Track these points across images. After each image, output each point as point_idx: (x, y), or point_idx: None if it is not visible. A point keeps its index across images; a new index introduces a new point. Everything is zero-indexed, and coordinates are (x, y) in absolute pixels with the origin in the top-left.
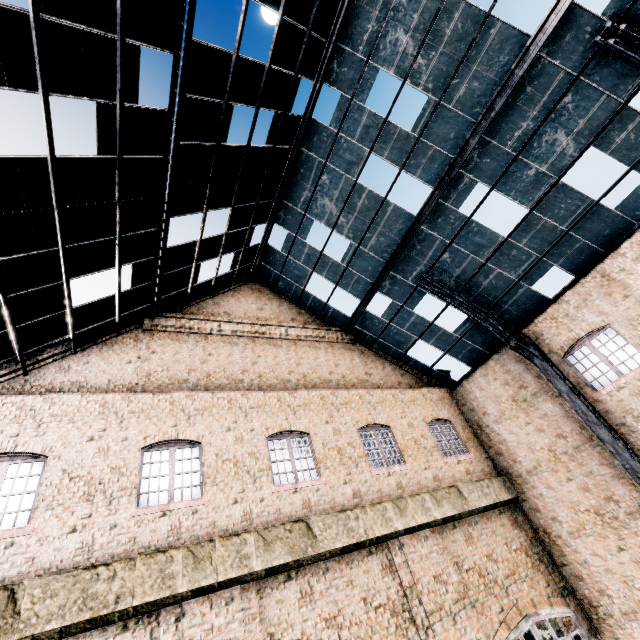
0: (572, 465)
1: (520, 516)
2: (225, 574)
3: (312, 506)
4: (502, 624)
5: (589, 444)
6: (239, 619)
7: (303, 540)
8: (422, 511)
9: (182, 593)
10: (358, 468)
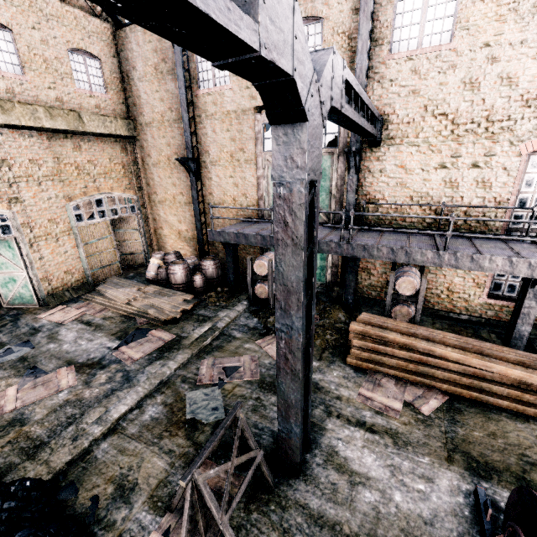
0: (169, 130)
1: (131, 148)
2: None
3: None
4: (81, 193)
5: (181, 121)
6: None
7: None
8: (31, 118)
9: None
10: None
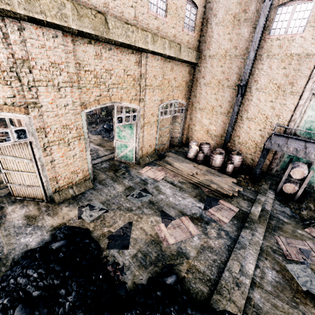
0: (228, 62)
1: (192, 71)
2: (51, 19)
3: (110, 9)
4: (166, 98)
5: (242, 57)
6: (61, 49)
7: (102, 27)
8: (162, 47)
9: (20, 14)
10: (142, 2)
